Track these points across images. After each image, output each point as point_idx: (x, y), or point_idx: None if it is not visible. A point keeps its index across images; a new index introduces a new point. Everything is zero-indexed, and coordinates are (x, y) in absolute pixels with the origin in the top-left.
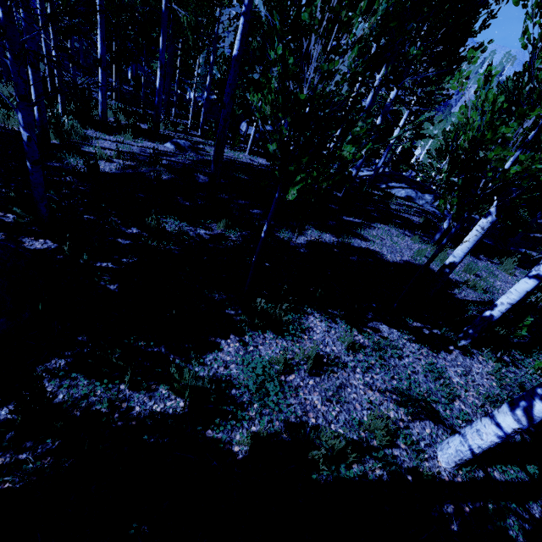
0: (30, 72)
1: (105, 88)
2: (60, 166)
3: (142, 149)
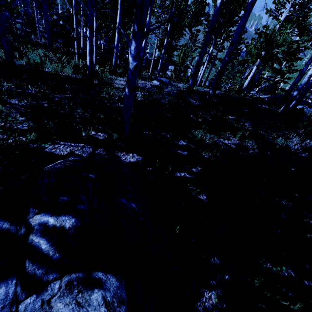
0: (88, 32)
1: (118, 46)
2: (108, 96)
3: (143, 84)
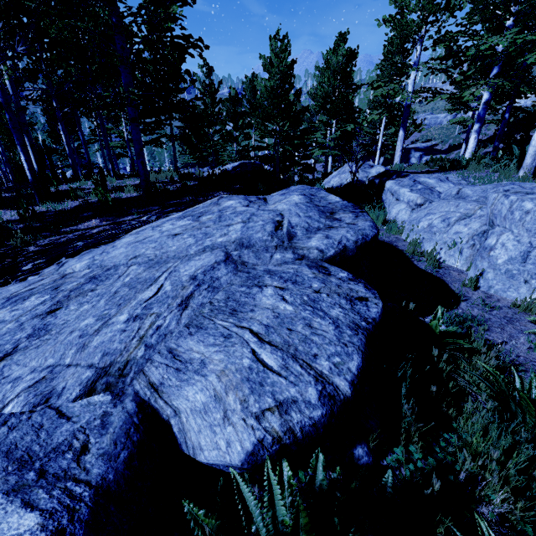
0: None
1: None
2: None
3: None
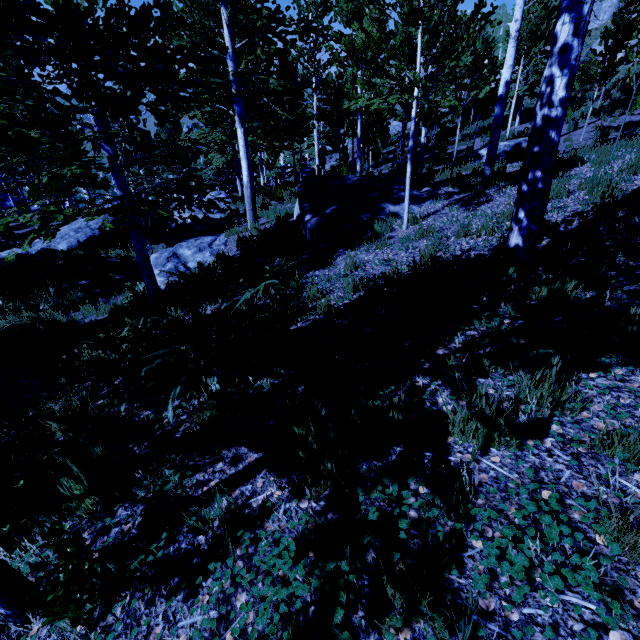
0: None
1: None
2: None
3: None
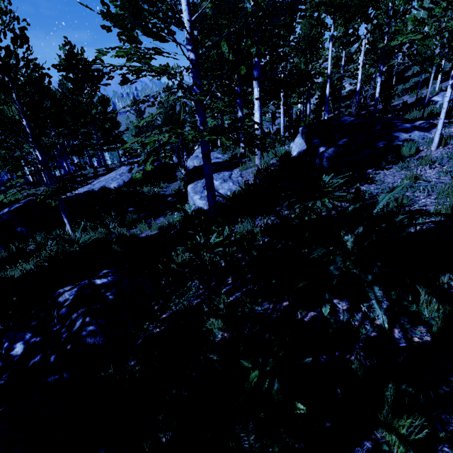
0: None
1: None
2: None
3: None
